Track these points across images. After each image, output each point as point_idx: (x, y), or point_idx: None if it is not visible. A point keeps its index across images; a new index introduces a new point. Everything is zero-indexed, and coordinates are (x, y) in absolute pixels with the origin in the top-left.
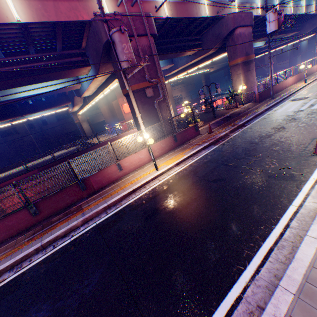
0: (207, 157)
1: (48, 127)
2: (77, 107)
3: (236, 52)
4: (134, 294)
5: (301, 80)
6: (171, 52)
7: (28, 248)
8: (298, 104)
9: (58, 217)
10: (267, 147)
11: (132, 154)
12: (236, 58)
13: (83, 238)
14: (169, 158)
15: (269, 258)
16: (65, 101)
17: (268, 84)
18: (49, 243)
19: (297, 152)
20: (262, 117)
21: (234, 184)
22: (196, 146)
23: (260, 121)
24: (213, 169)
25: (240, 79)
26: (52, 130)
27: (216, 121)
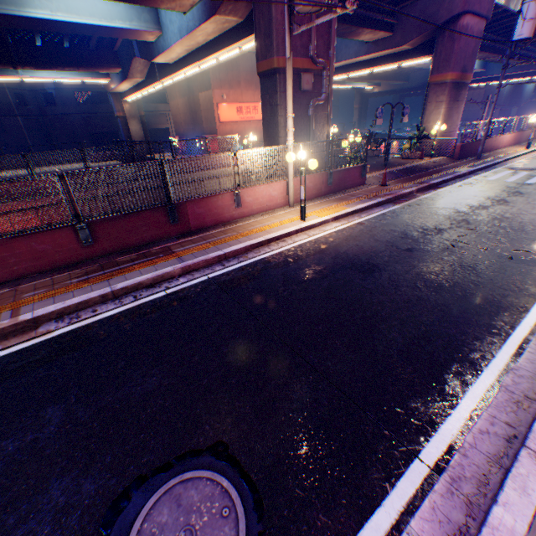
0: (385, 218)
1: (56, 110)
2: (129, 84)
3: (449, 59)
4: (321, 370)
5: (520, 145)
6: (343, 22)
7: (87, 292)
8: (522, 175)
9: (128, 257)
10: (485, 221)
11: (263, 184)
12: (446, 72)
13: (191, 294)
14: (319, 207)
15: (526, 348)
16: (109, 64)
17: (470, 137)
18: (125, 292)
19: (535, 235)
20: (465, 181)
21: (444, 258)
22: (364, 199)
23: (464, 186)
24: (402, 235)
25: (439, 112)
26: (64, 119)
27: (390, 170)
